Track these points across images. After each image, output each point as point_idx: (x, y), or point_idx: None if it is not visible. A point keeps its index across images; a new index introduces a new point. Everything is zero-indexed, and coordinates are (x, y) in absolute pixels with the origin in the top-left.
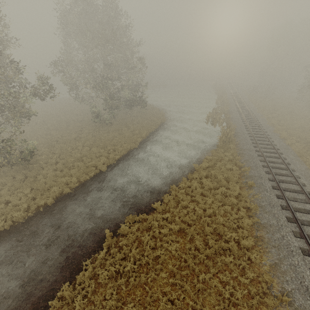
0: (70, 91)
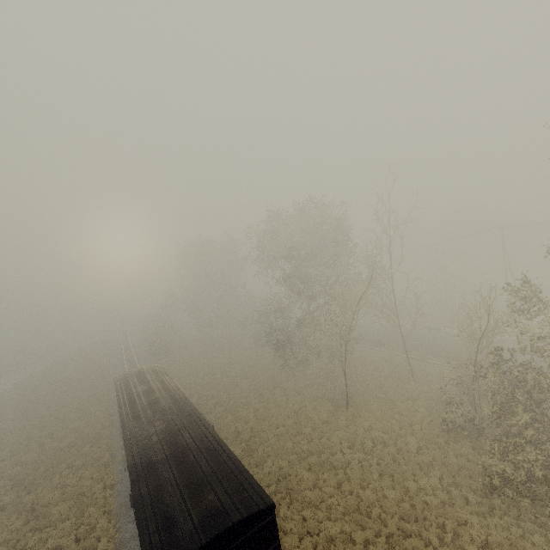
0: None
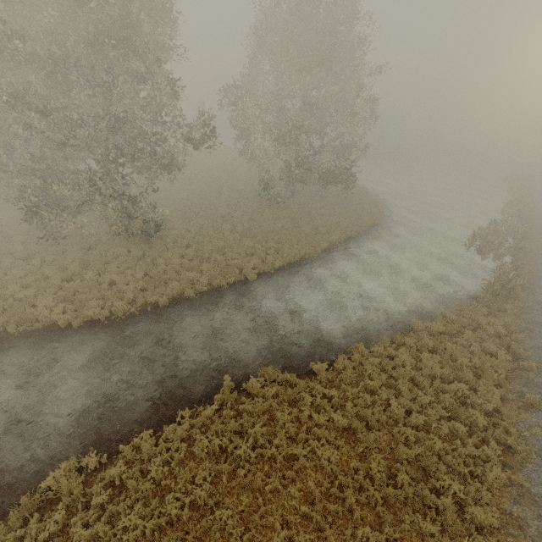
0: (238, 140)
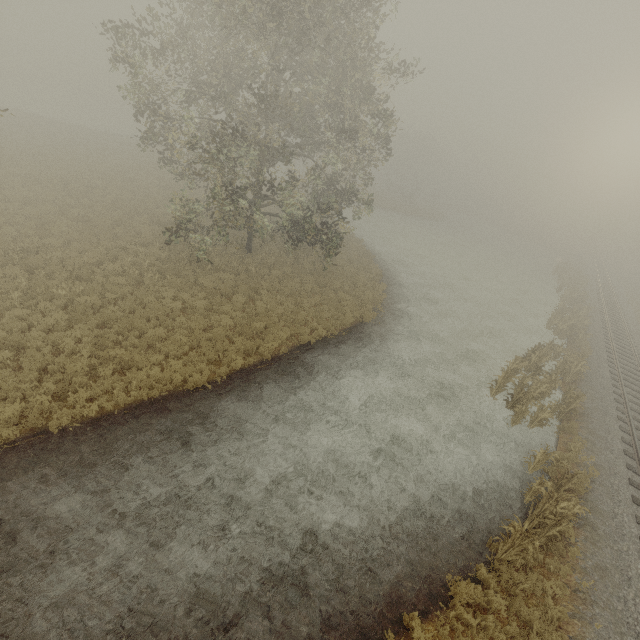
0: (150, 137)
